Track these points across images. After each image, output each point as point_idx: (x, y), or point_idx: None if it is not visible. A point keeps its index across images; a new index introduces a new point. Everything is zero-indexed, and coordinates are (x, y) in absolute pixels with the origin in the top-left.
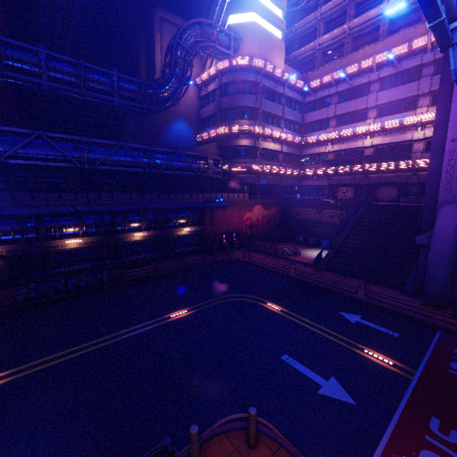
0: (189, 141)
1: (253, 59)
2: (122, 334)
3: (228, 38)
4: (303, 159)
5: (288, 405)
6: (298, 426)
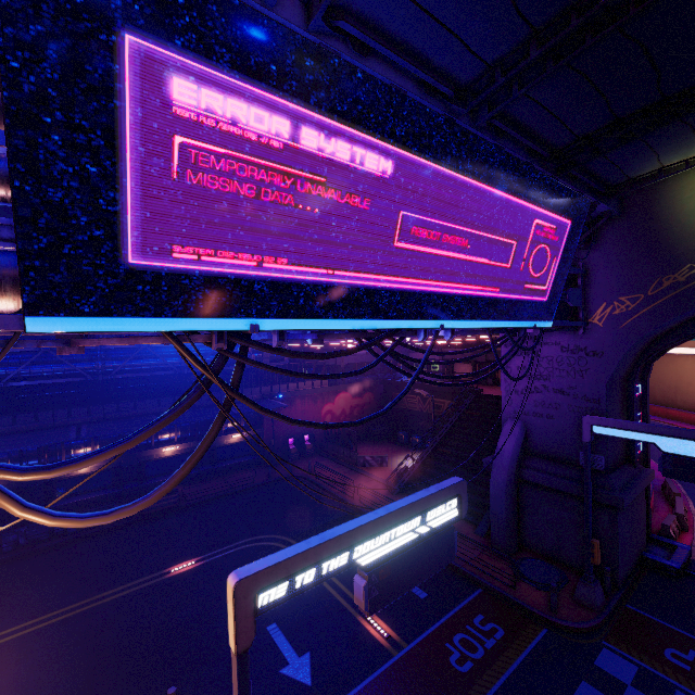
0: None
1: None
2: (106, 596)
3: None
4: None
5: None
6: None
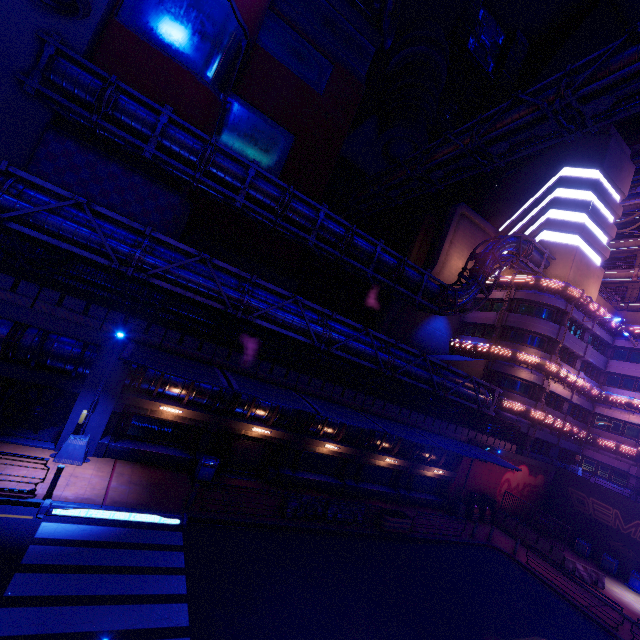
0: (441, 342)
1: (569, 286)
2: None
3: (541, 255)
4: (601, 422)
5: None
6: None
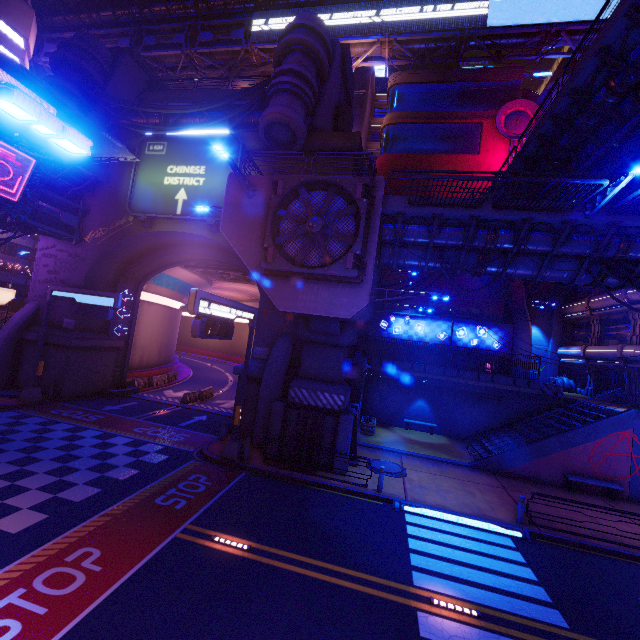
0: None
1: None
2: None
3: None
4: (25, 252)
5: None
6: None
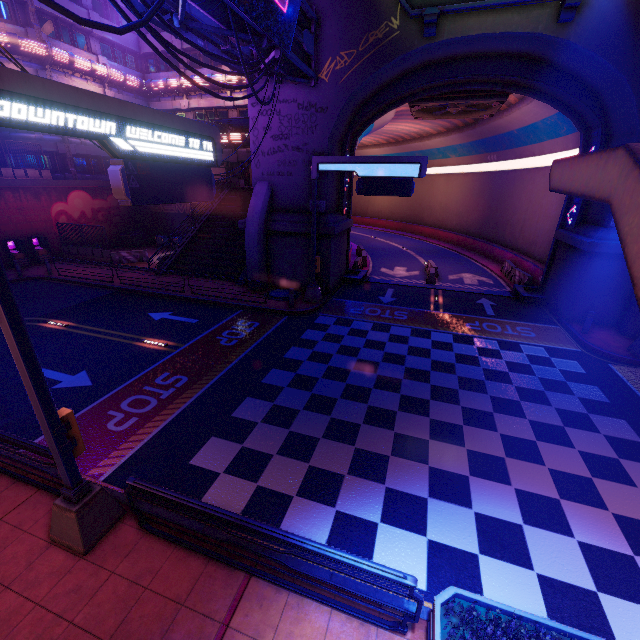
0: None
1: None
2: None
3: None
4: None
5: (1, 408)
6: (0, 420)
